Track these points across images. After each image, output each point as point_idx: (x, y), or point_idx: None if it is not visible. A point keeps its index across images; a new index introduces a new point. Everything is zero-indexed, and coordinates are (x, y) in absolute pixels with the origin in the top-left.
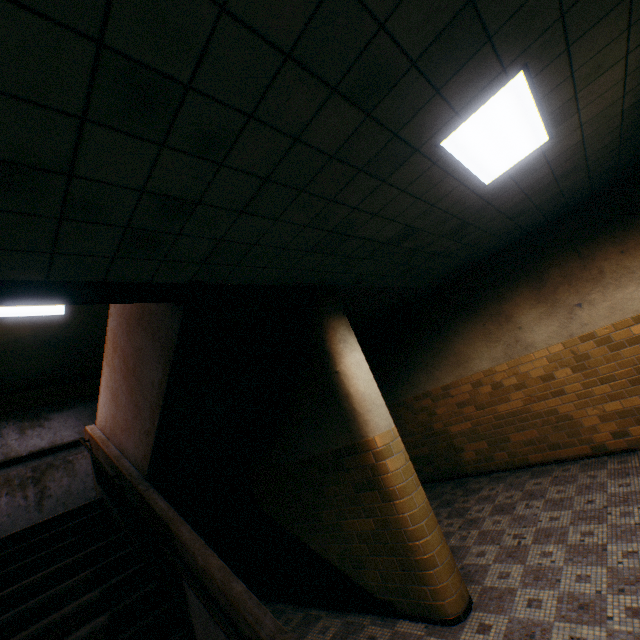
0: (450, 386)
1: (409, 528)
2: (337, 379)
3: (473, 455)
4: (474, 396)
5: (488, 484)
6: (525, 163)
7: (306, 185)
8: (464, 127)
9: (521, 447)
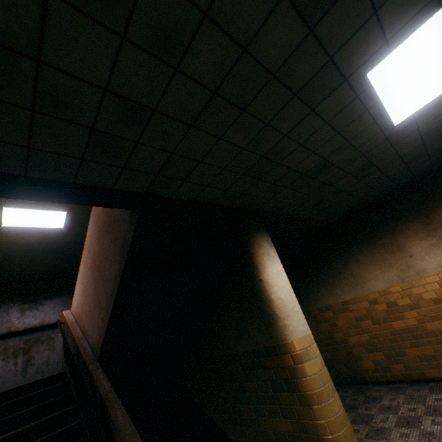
0: (349, 302)
1: (327, 436)
2: (260, 286)
3: (371, 364)
4: (371, 312)
5: (388, 394)
6: (430, 107)
7: (248, 104)
8: (390, 58)
9: (417, 362)
